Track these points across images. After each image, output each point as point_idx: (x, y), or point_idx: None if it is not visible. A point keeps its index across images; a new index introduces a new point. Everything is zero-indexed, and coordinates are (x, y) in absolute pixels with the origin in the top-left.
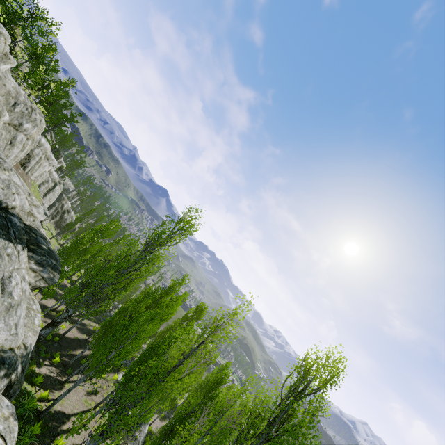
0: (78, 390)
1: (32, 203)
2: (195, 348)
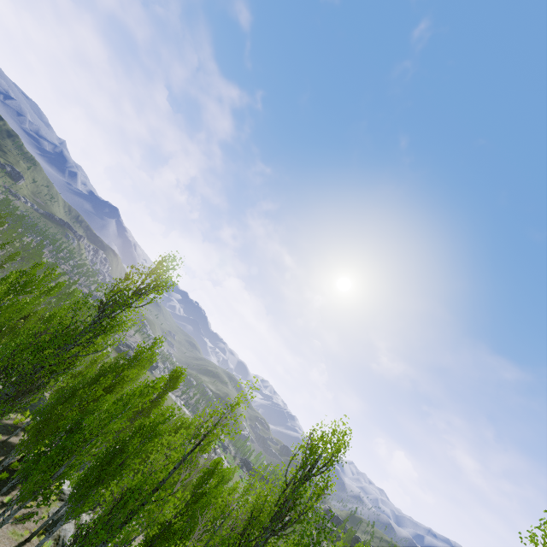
0: (0, 520)
1: None
2: (189, 453)
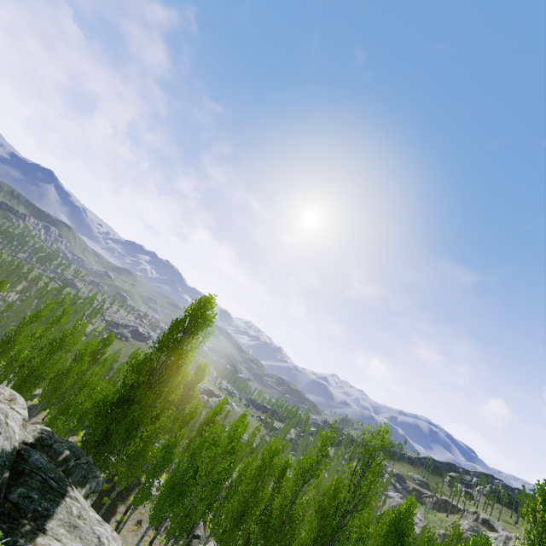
0: (125, 536)
1: (6, 400)
2: (300, 489)
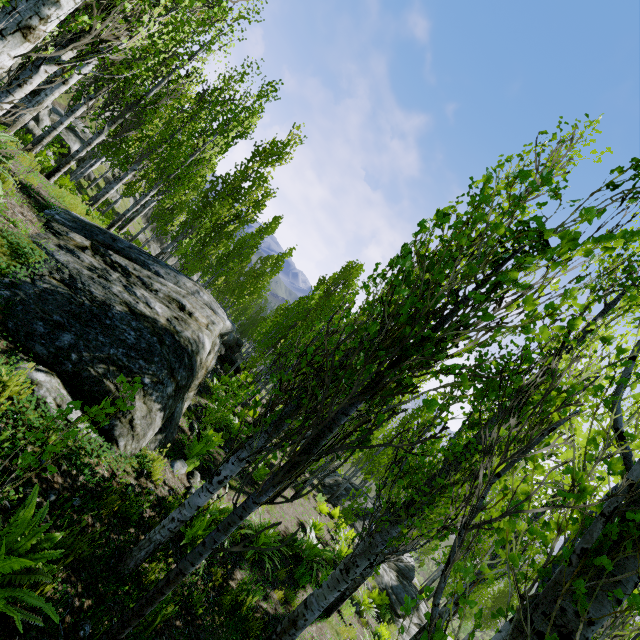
0: None
1: None
2: None
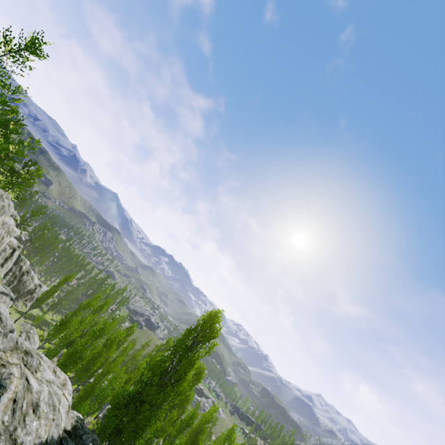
0: None
1: (60, 384)
2: None
